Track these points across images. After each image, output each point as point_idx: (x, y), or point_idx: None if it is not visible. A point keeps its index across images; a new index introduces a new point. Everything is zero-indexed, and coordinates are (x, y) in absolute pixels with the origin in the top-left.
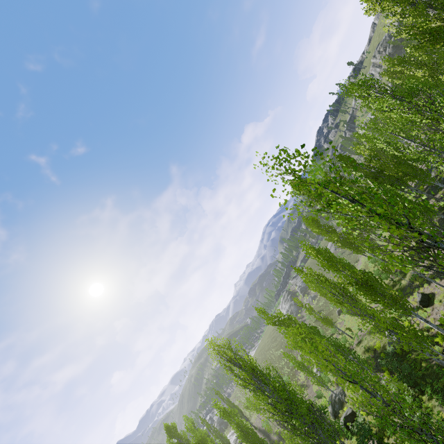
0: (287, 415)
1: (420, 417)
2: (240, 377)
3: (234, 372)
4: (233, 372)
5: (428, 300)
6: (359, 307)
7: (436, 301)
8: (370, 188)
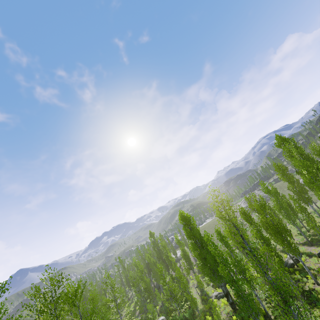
0: (204, 260)
1: (266, 297)
2: (188, 234)
3: (186, 230)
4: (186, 230)
5: None
6: (262, 238)
7: None
8: (231, 220)
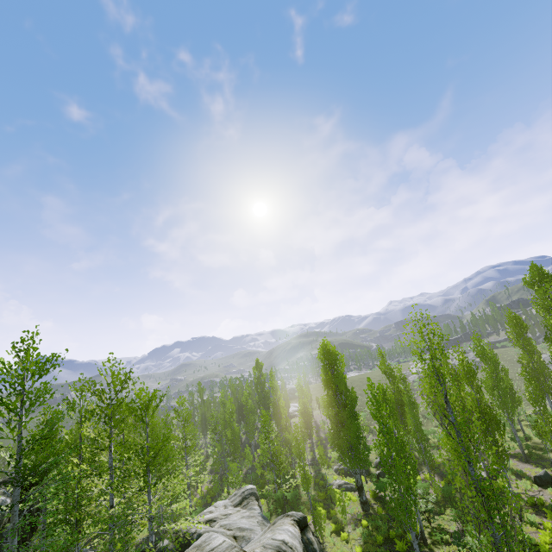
0: (340, 426)
1: (427, 510)
2: (328, 379)
3: (326, 373)
4: (326, 373)
5: (547, 483)
6: None
7: (551, 489)
8: (439, 368)
